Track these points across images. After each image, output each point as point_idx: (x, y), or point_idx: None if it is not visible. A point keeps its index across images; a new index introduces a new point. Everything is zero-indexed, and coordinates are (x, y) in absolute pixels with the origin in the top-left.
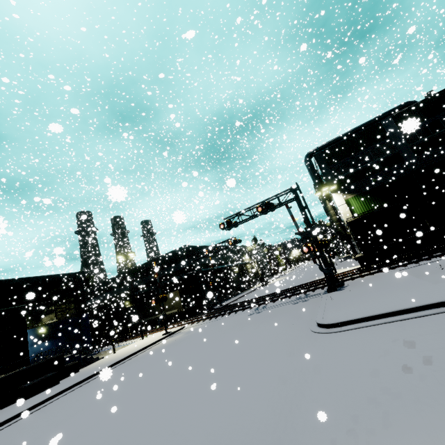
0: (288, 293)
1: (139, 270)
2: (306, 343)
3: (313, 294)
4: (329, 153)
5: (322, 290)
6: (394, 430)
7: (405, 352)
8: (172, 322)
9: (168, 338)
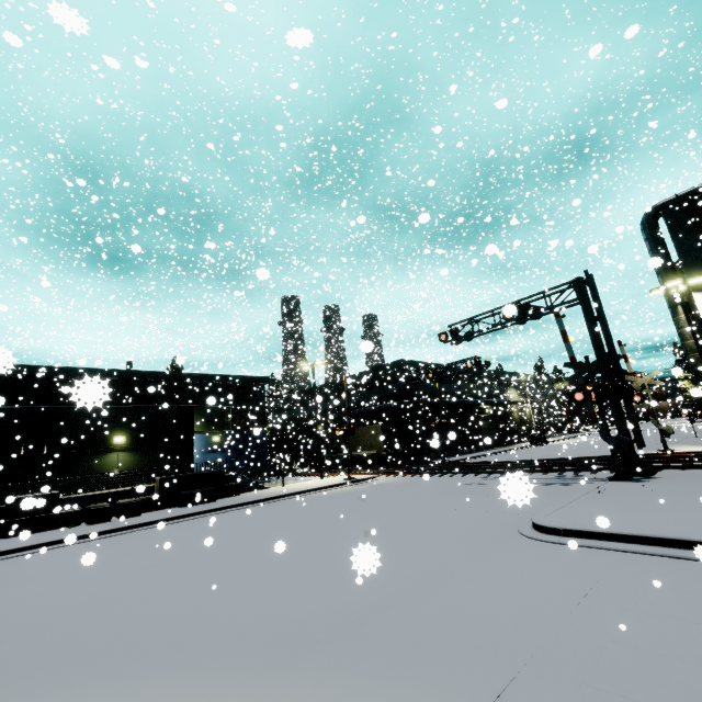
0: (551, 465)
1: (337, 385)
2: (491, 543)
3: (590, 477)
4: (701, 207)
5: (609, 475)
6: (456, 678)
7: (609, 602)
8: (367, 467)
9: (348, 486)
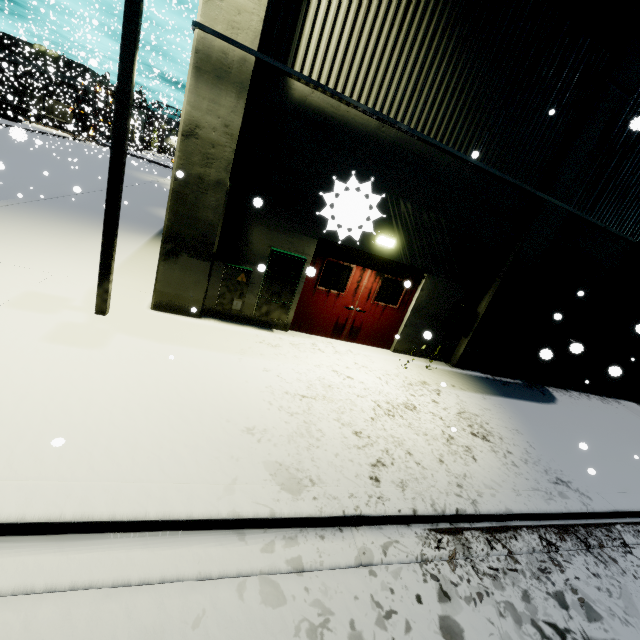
0: (170, 167)
1: (3, 38)
2: None
3: None
4: None
5: None
6: None
7: None
8: (54, 127)
9: (81, 142)
